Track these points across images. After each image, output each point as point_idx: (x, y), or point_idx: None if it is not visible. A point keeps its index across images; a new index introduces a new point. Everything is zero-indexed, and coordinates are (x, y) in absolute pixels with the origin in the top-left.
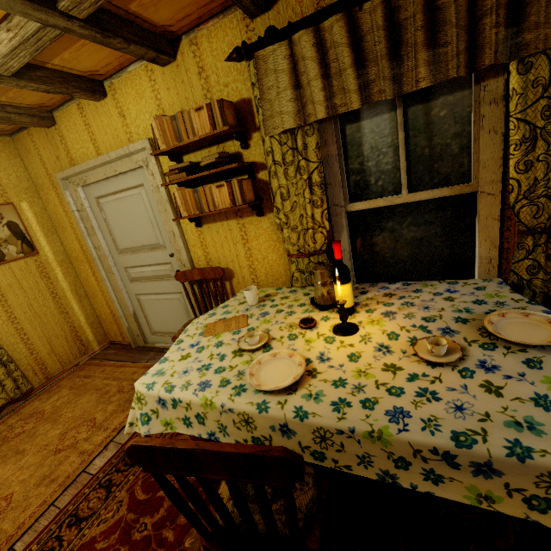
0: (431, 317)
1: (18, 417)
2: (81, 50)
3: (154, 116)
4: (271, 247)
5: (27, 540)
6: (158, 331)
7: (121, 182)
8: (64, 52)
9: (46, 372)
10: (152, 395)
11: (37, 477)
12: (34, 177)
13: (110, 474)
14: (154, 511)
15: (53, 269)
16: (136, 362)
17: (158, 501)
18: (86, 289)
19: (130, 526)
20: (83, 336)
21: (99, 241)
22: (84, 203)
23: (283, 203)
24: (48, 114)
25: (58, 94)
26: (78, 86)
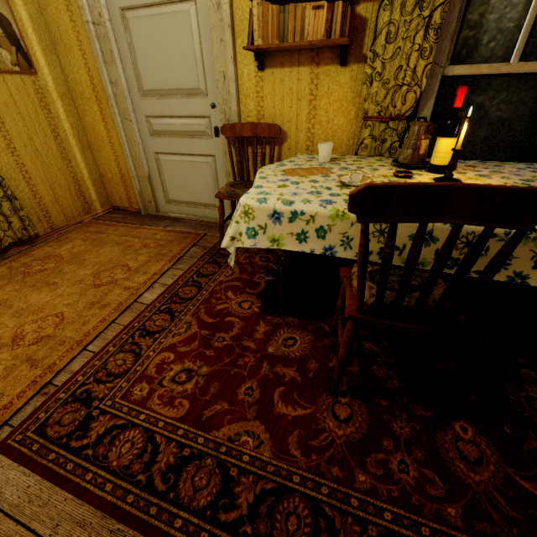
0: (528, 179)
1: (31, 257)
2: None
3: None
4: (341, 109)
5: (100, 344)
6: (175, 200)
7: None
8: None
9: (51, 221)
10: (266, 208)
11: (84, 302)
12: None
13: (167, 304)
14: (228, 330)
15: (54, 101)
16: (152, 227)
17: (229, 324)
18: (90, 139)
19: (207, 338)
20: (86, 193)
21: (118, 74)
22: (104, 13)
23: (386, 46)
24: None
25: None
26: None
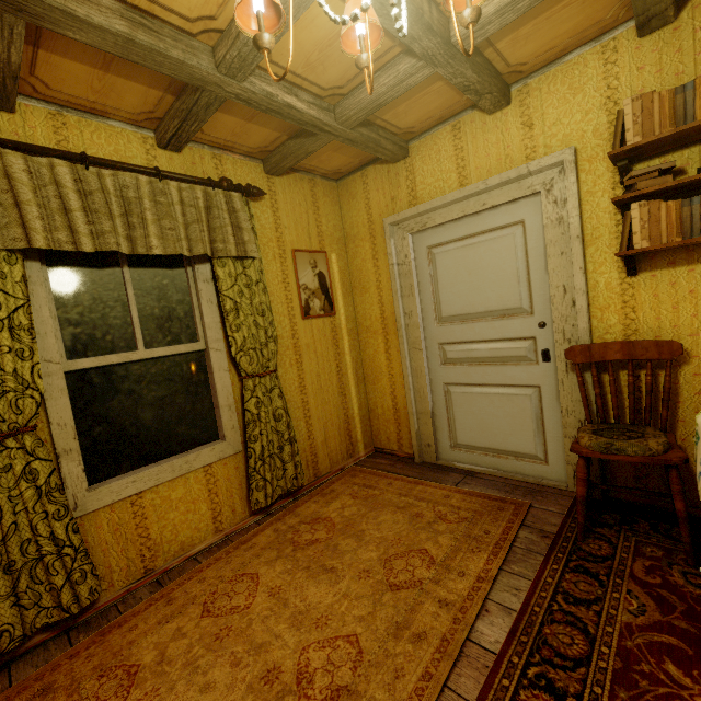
0: None
1: (297, 517)
2: (550, 18)
3: (633, 96)
4: None
5: None
6: (466, 444)
7: (483, 221)
8: (527, 24)
9: (316, 467)
10: None
11: (384, 620)
12: (348, 227)
13: (537, 665)
14: None
15: (343, 337)
16: (437, 483)
17: None
18: (366, 371)
19: None
20: (353, 431)
21: (414, 304)
22: (410, 254)
23: None
24: (404, 144)
25: (470, 95)
26: (496, 84)
